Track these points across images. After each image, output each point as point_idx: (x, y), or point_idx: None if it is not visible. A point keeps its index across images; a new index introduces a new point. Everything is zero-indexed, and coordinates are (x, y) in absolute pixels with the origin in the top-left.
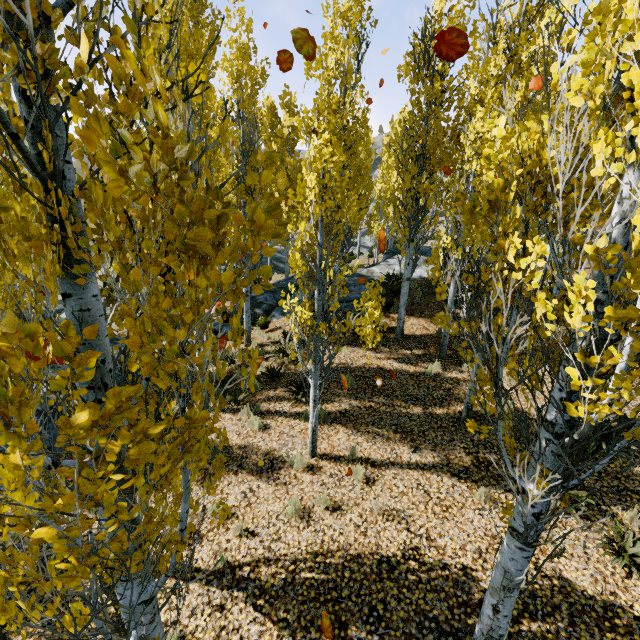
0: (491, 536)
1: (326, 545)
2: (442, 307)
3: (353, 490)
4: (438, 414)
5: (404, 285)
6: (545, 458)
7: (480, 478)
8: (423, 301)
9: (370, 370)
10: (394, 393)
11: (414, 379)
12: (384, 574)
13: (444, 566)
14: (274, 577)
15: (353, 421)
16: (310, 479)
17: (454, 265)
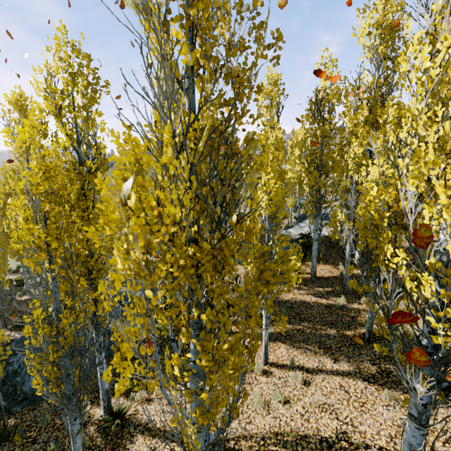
0: (397, 425)
1: (282, 427)
2: (341, 256)
3: (296, 389)
4: (348, 335)
5: (314, 244)
6: (424, 368)
7: (384, 382)
8: (327, 252)
9: (296, 302)
10: (315, 319)
11: (327, 309)
12: (325, 450)
13: (366, 446)
14: (251, 449)
15: (289, 339)
16: (265, 380)
17: (348, 232)
